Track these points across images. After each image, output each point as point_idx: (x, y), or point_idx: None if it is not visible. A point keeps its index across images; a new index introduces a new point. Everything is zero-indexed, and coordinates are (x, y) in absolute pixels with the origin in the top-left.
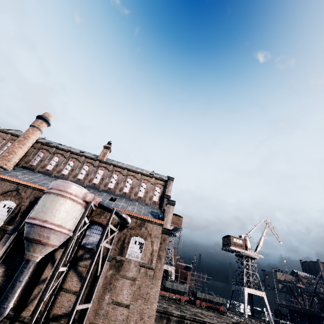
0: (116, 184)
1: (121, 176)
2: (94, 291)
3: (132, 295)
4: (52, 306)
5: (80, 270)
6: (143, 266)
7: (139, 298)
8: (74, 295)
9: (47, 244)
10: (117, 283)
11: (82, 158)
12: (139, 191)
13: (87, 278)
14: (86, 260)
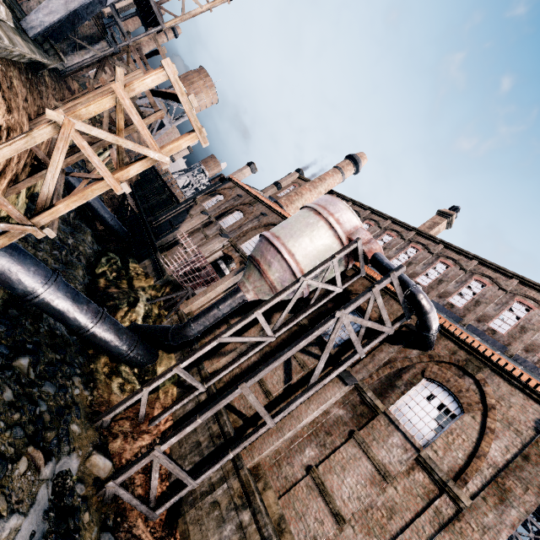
0: (435, 281)
1: (455, 271)
2: (290, 405)
3: (362, 508)
4: (235, 385)
5: (292, 365)
6: (428, 466)
7: (377, 535)
8: (264, 396)
9: (264, 275)
10: (342, 445)
11: (385, 222)
12: (496, 317)
13: (284, 356)
14: (309, 357)
